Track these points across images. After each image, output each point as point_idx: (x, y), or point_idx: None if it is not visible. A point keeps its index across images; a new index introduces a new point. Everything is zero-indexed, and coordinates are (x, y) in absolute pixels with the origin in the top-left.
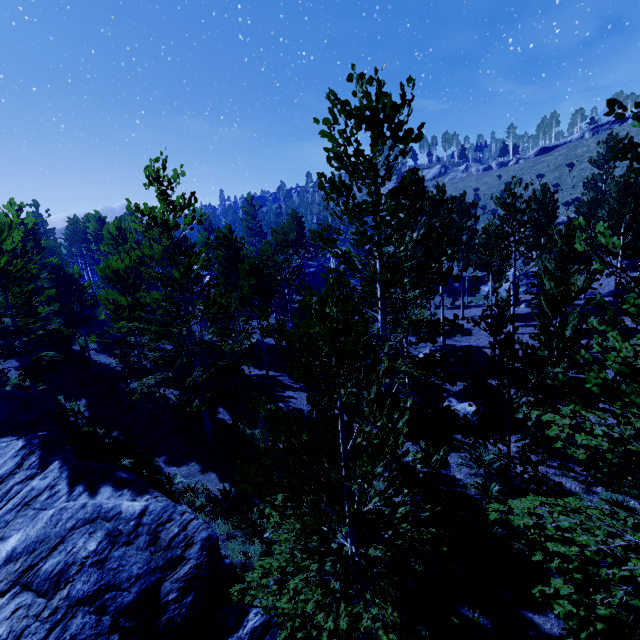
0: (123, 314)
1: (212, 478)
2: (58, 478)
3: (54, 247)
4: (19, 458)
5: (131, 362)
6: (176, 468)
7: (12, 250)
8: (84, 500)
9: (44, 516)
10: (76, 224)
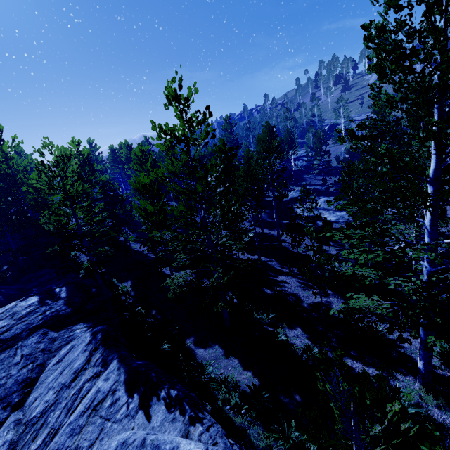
0: (151, 218)
1: (235, 364)
2: (117, 382)
3: (102, 169)
4: (87, 353)
5: (159, 255)
6: (203, 350)
7: (73, 175)
8: (141, 419)
9: (108, 449)
10: (114, 151)
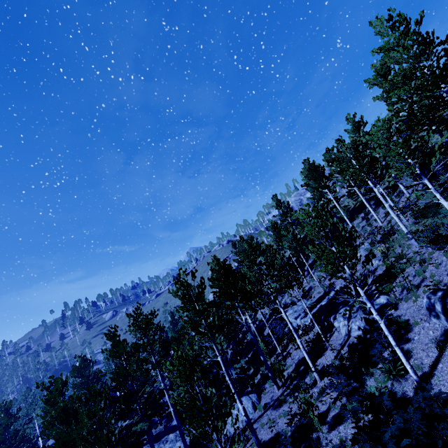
0: None
1: None
2: None
3: None
4: None
5: None
6: None
7: None
8: None
9: None
10: None
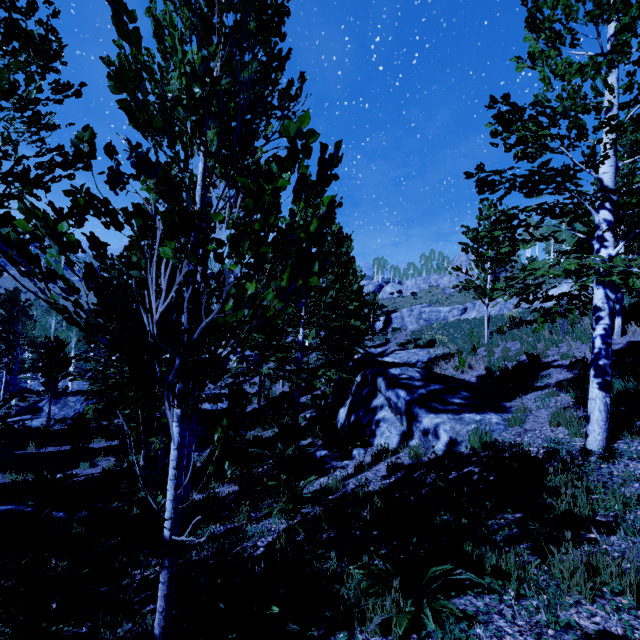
0: None
1: None
2: None
3: None
4: None
5: None
6: None
7: None
8: None
9: None
10: None
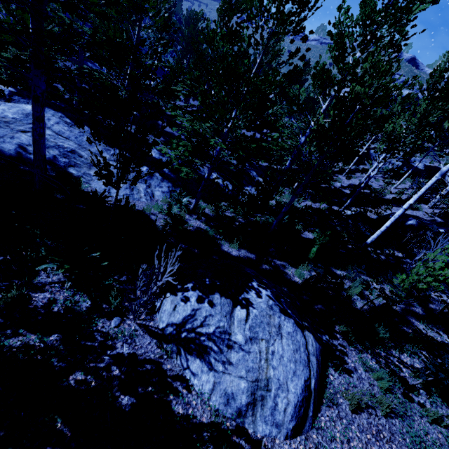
0: None
1: None
2: None
3: None
4: None
5: None
6: None
7: None
8: None
9: None
10: None
